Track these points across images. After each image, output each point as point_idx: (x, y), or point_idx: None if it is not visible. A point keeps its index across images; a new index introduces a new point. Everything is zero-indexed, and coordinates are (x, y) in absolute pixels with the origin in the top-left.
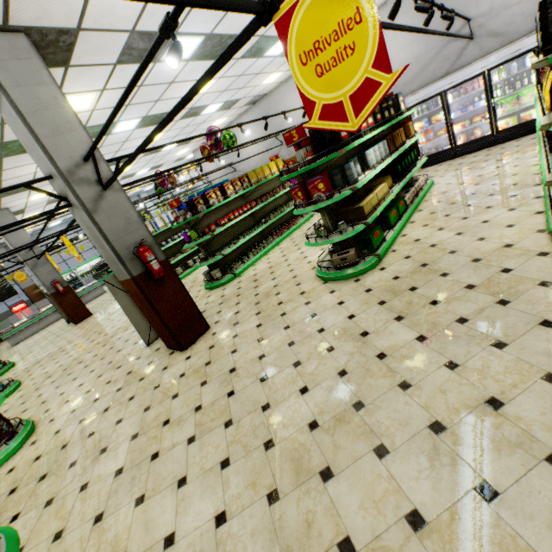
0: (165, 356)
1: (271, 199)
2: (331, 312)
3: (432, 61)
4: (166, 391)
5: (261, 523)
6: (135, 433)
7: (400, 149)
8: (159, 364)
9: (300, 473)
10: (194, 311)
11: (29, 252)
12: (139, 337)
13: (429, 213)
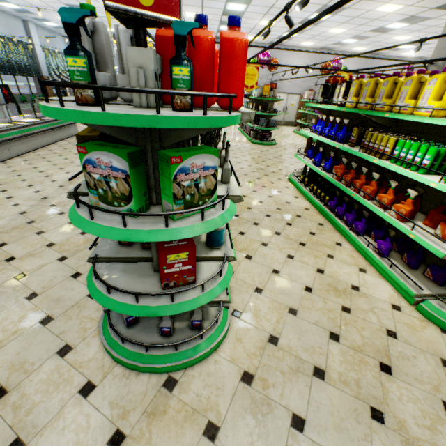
0: None
1: None
2: None
3: None
4: None
5: None
6: None
7: None
8: None
9: None
10: None
11: None
12: None
13: None
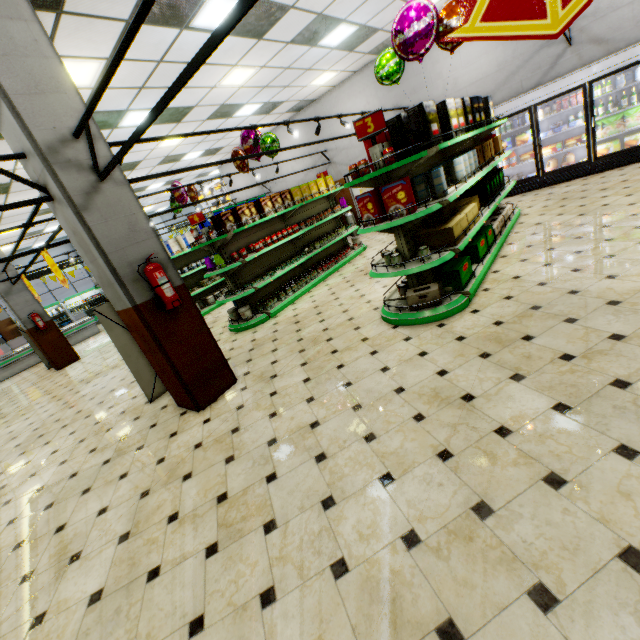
0: (174, 417)
1: (317, 224)
2: (411, 366)
3: (520, 70)
4: (173, 467)
5: None
6: (126, 532)
7: (491, 164)
8: (165, 428)
9: (401, 627)
10: (217, 358)
11: (2, 274)
12: (139, 390)
13: (524, 246)
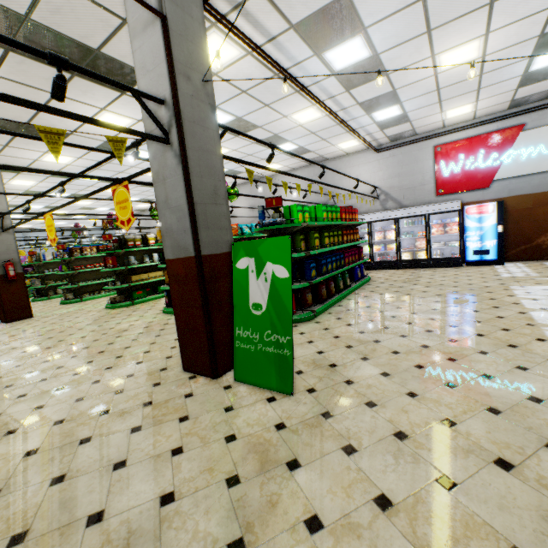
0: None
1: None
2: (84, 317)
3: (255, 220)
4: None
5: None
6: None
7: None
8: None
9: None
10: (27, 305)
11: None
12: None
13: None
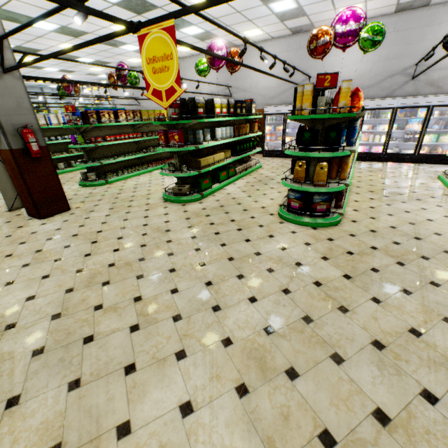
0: (23, 220)
1: (155, 137)
2: (158, 217)
3: (287, 91)
4: (16, 239)
5: (56, 300)
6: None
7: (242, 136)
8: (16, 223)
9: (92, 282)
10: (60, 193)
11: None
12: (3, 204)
13: (246, 182)
